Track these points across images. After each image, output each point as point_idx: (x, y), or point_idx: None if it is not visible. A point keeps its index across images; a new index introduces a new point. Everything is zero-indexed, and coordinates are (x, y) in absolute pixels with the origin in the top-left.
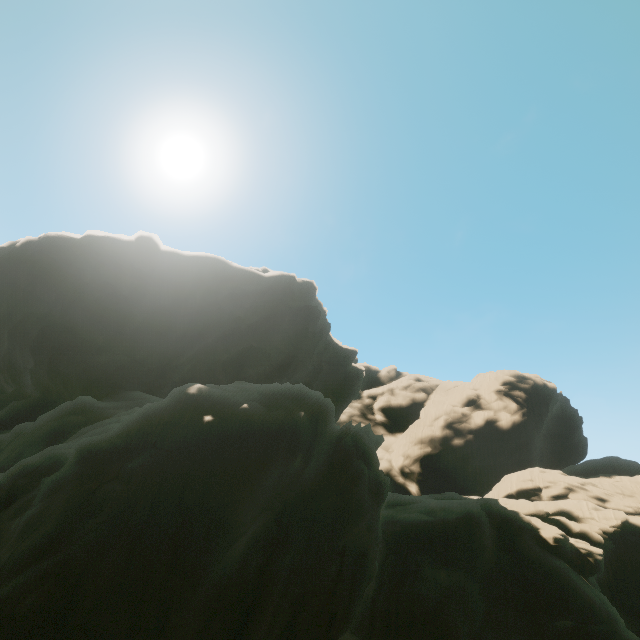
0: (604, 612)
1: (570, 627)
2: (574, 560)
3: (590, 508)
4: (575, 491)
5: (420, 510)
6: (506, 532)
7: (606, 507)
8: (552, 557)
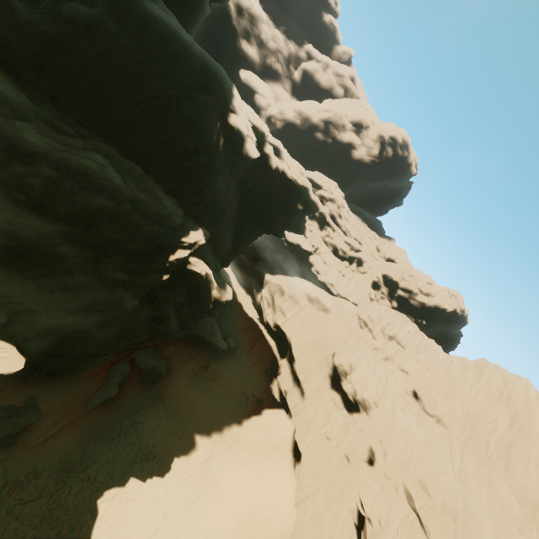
0: (210, 152)
1: (191, 147)
2: (234, 140)
3: (299, 170)
4: (334, 203)
5: (150, 1)
6: (209, 89)
7: (336, 219)
8: (215, 116)
